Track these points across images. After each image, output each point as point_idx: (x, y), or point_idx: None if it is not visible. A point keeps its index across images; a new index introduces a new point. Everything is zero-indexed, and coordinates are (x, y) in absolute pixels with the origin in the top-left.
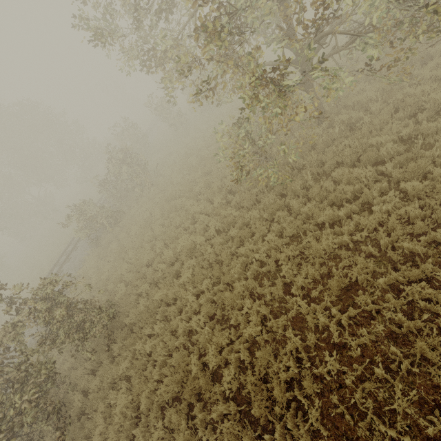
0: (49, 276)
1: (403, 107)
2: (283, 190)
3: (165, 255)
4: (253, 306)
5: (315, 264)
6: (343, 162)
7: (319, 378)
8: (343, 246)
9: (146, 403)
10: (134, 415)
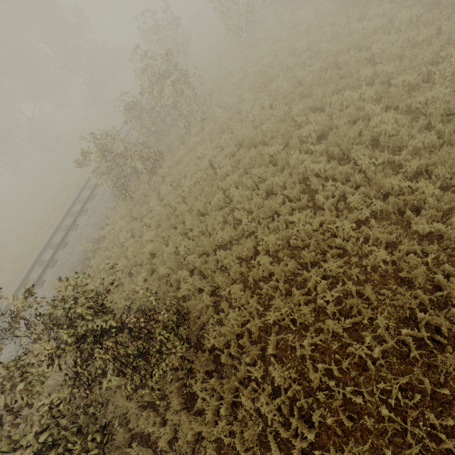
0: (59, 230)
1: None
2: None
3: (263, 241)
4: None
5: None
6: None
7: None
8: None
9: None
10: None
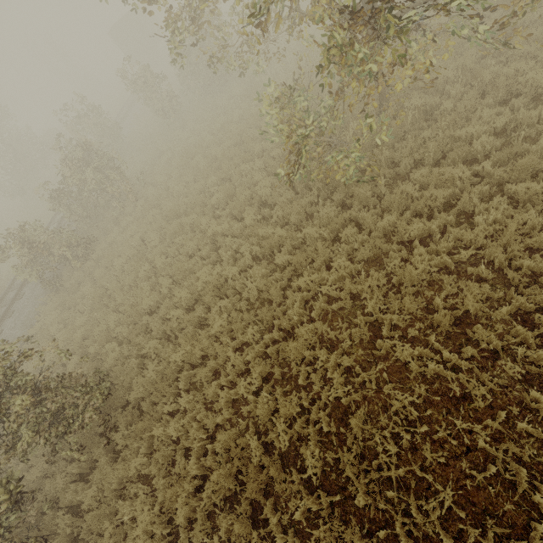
0: None
1: (493, 90)
2: (344, 200)
3: (178, 297)
4: (331, 358)
5: (407, 294)
6: (423, 161)
7: (437, 443)
8: (449, 268)
9: (184, 512)
10: (165, 532)
